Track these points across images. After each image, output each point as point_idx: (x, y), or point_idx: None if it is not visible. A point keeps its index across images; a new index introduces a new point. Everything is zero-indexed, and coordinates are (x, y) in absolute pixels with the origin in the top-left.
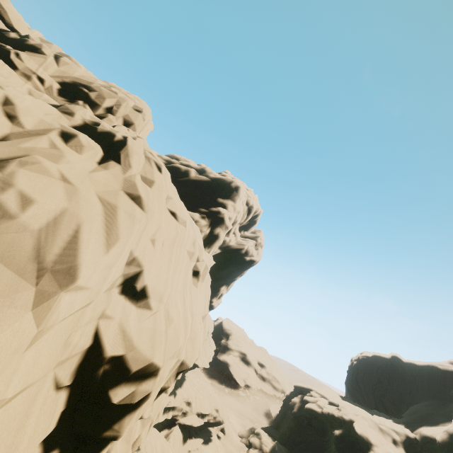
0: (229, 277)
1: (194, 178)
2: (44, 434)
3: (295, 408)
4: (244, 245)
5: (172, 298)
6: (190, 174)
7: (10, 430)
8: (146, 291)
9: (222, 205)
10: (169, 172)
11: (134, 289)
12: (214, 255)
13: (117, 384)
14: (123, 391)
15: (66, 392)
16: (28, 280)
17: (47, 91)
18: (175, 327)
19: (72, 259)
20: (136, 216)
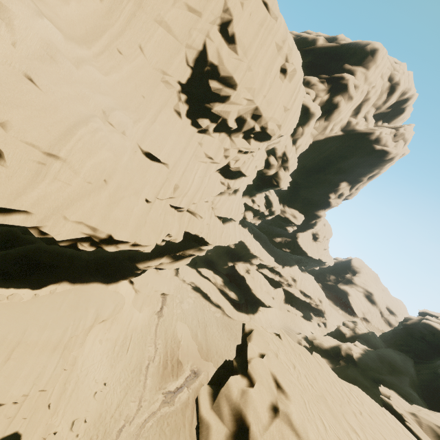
0: (353, 174)
1: (320, 45)
2: (181, 77)
3: (409, 321)
4: (375, 130)
5: (256, 65)
6: (317, 42)
7: (168, 49)
8: (234, 39)
9: (349, 72)
10: (296, 44)
11: (227, 34)
12: (334, 136)
13: (213, 79)
14: (215, 84)
15: (191, 71)
16: None
17: None
18: (253, 75)
19: None
20: None
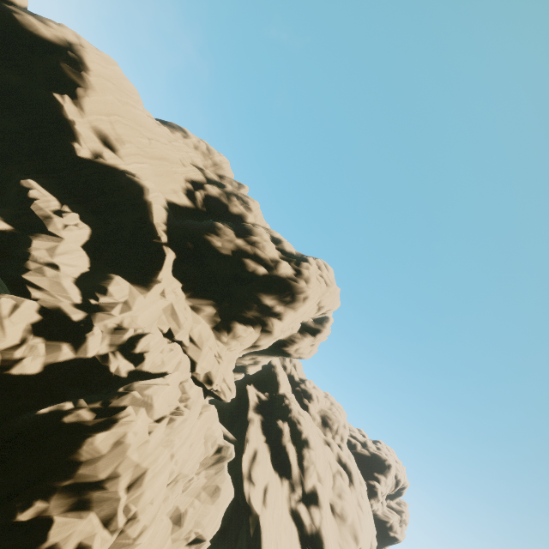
0: None
1: (359, 451)
2: None
3: None
4: (389, 518)
5: None
6: (357, 447)
7: None
8: None
9: (377, 479)
10: None
11: (360, 548)
12: None
13: None
14: None
15: None
16: (355, 541)
17: (318, 425)
18: None
19: (360, 537)
20: (365, 519)
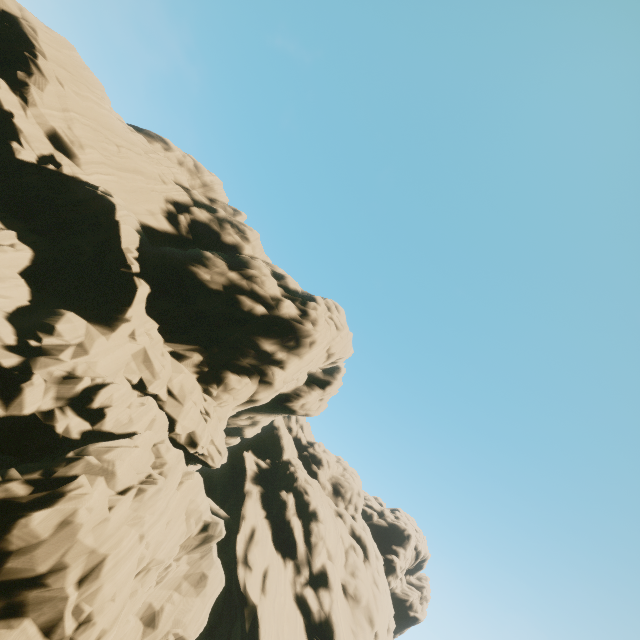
0: None
1: (376, 522)
2: None
3: None
4: (409, 595)
5: None
6: (373, 518)
7: None
8: (379, 634)
9: (395, 552)
10: None
11: (376, 632)
12: None
13: None
14: None
15: None
16: (370, 625)
17: (329, 494)
18: None
19: (375, 619)
20: (382, 599)
